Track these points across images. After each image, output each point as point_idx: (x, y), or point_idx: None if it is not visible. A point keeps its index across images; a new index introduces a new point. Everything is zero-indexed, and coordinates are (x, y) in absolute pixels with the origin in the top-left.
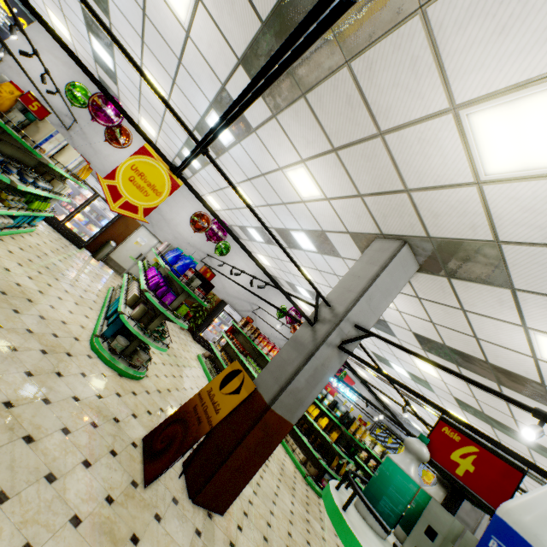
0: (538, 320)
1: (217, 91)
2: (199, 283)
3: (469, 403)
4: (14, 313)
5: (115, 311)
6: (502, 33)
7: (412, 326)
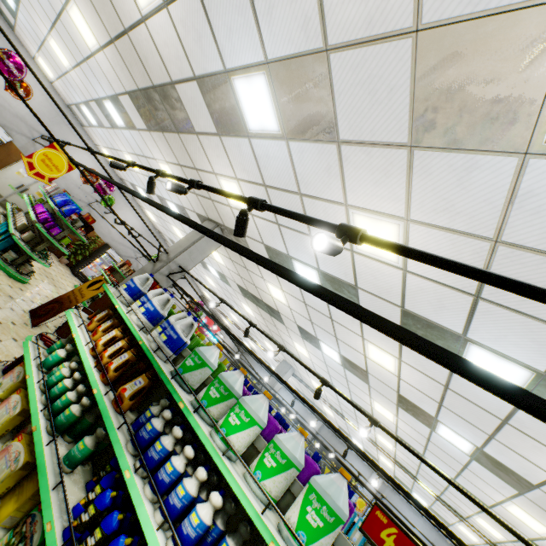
0: (265, 275)
1: (113, 94)
2: (82, 225)
3: (268, 333)
4: None
5: (4, 233)
6: (218, 158)
7: (235, 279)
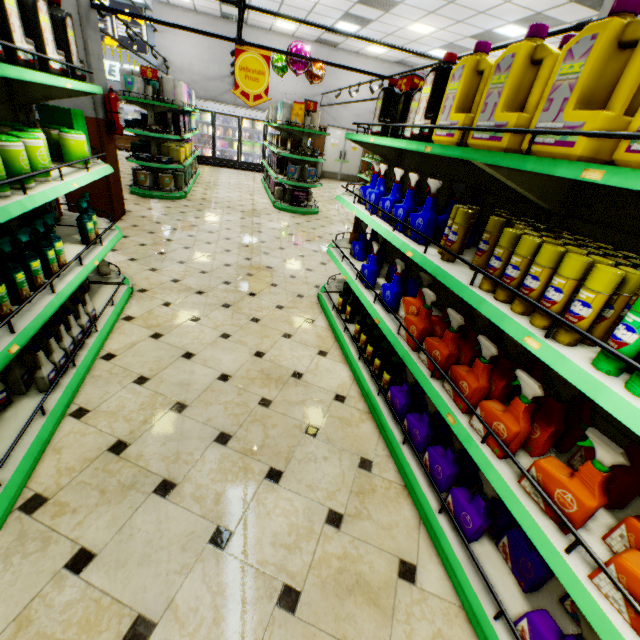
0: None
1: None
2: None
3: None
4: None
5: None
6: None
7: None
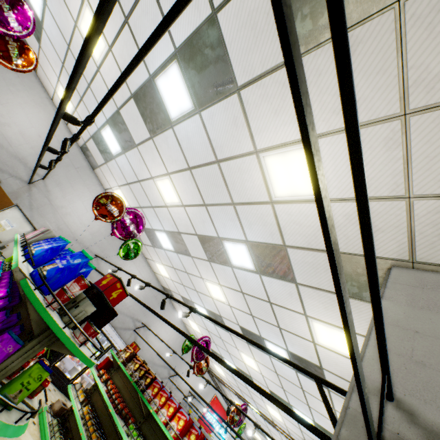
0: None
1: (197, 26)
2: (90, 310)
3: None
4: None
5: None
6: None
7: None
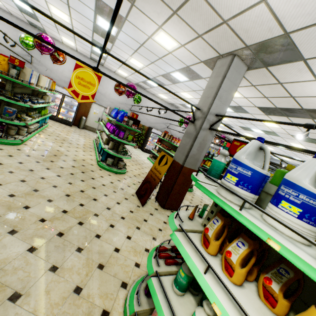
0: None
1: (95, 2)
2: (132, 122)
3: None
4: (64, 162)
5: (101, 149)
6: None
7: (255, 104)
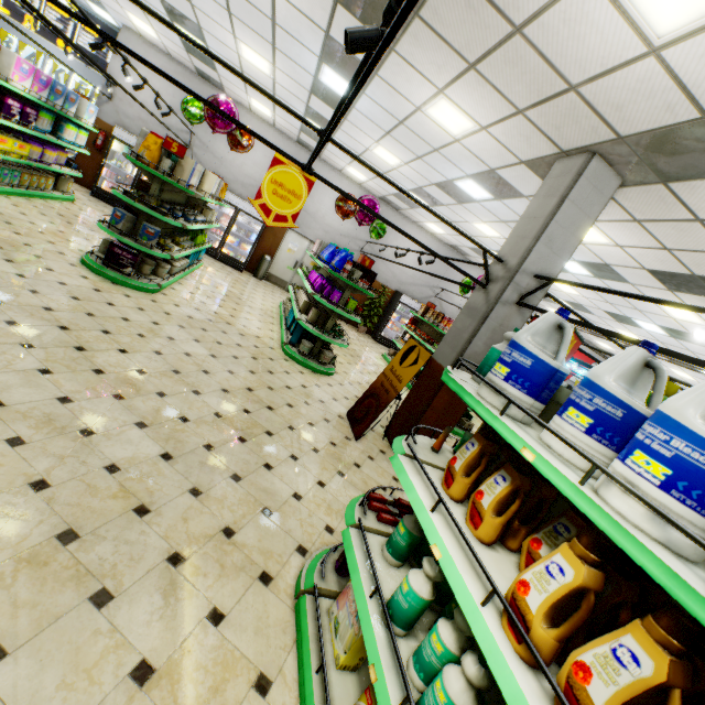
0: None
1: (322, 42)
2: (360, 274)
3: None
4: (223, 334)
5: (293, 321)
6: None
7: (643, 262)
